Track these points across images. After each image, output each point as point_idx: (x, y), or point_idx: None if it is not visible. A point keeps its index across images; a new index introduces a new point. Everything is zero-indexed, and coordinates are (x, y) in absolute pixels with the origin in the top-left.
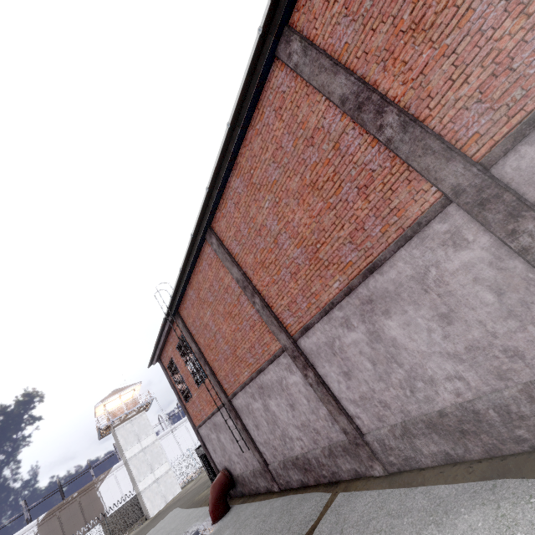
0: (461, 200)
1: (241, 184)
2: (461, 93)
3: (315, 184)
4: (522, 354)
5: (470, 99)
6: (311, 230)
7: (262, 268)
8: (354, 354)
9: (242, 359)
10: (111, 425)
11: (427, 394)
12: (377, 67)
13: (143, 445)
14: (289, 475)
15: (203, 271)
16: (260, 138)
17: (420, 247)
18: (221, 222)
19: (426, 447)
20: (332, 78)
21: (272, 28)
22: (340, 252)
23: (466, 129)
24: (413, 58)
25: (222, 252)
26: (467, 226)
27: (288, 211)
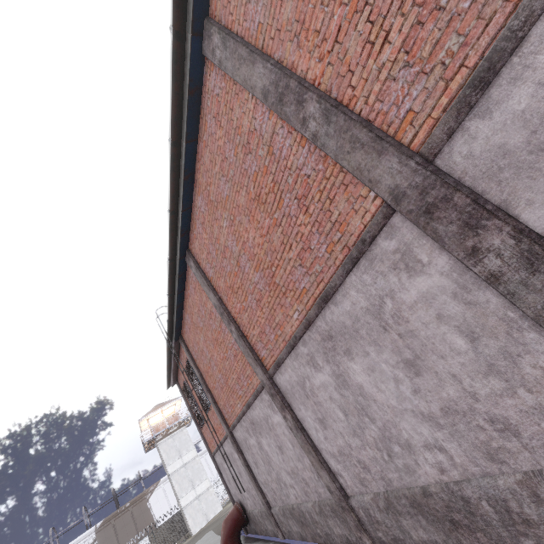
0: (402, 207)
1: (202, 202)
2: (383, 58)
3: (259, 197)
4: (516, 429)
5: (395, 64)
6: (264, 251)
7: (232, 294)
8: (325, 399)
9: (233, 389)
10: (154, 440)
11: (406, 462)
12: (292, 45)
13: (184, 461)
14: (289, 524)
15: (191, 295)
16: (208, 150)
17: (370, 270)
18: (195, 244)
19: (415, 531)
20: (251, 70)
21: (188, 24)
22: (293, 277)
23: (397, 108)
24: (325, 23)
25: (200, 276)
26: (418, 242)
27: (243, 230)
